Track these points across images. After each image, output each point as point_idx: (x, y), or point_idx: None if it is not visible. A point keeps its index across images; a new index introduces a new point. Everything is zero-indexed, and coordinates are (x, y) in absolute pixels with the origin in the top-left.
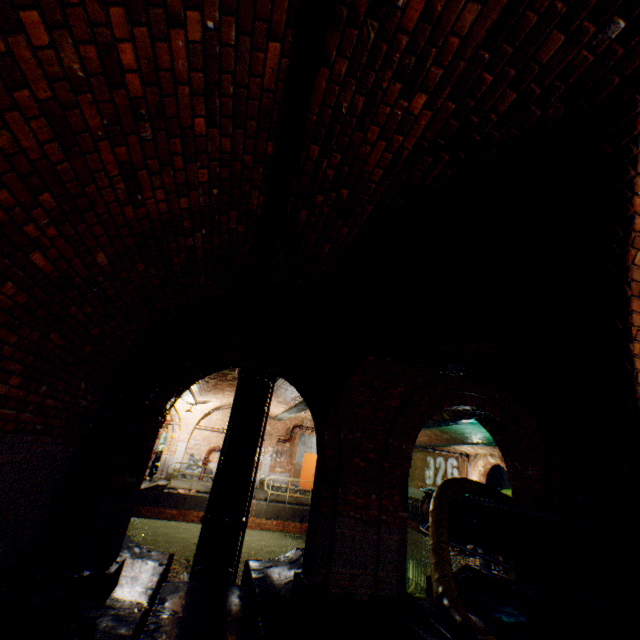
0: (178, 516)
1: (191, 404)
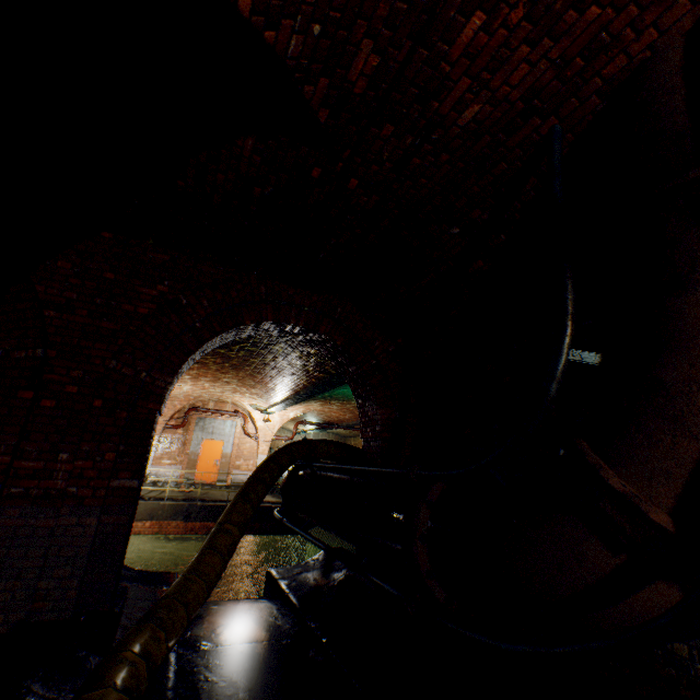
0: None
1: None
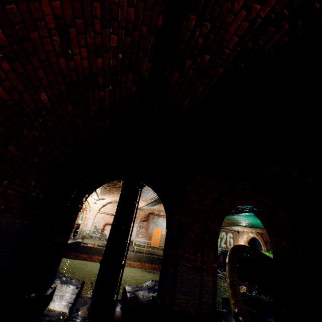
0: (87, 258)
1: (96, 200)
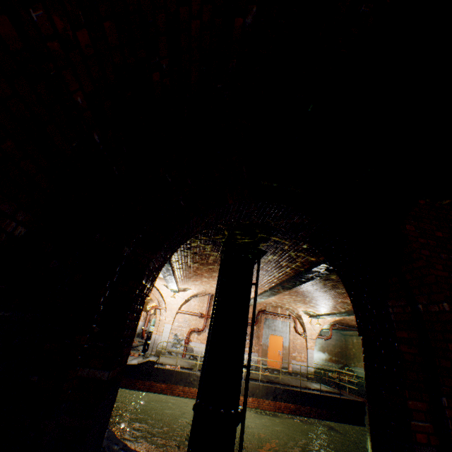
0: (166, 390)
1: (174, 291)
